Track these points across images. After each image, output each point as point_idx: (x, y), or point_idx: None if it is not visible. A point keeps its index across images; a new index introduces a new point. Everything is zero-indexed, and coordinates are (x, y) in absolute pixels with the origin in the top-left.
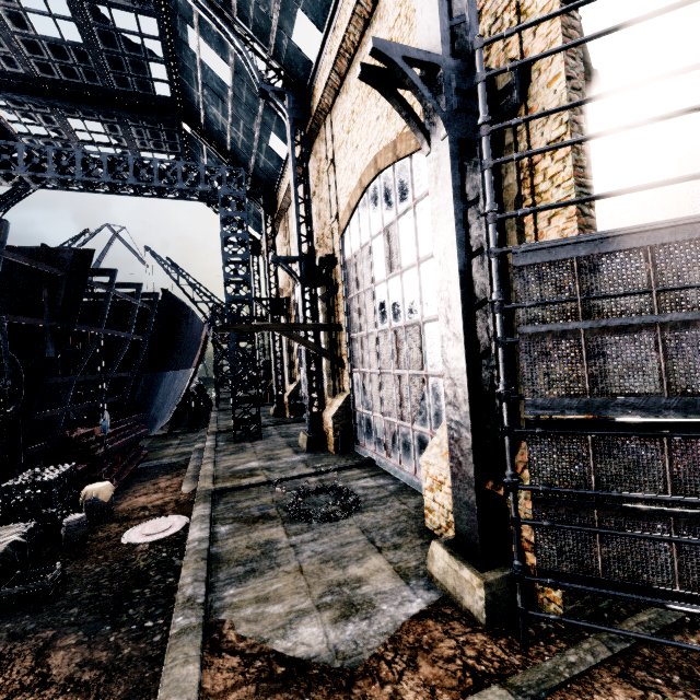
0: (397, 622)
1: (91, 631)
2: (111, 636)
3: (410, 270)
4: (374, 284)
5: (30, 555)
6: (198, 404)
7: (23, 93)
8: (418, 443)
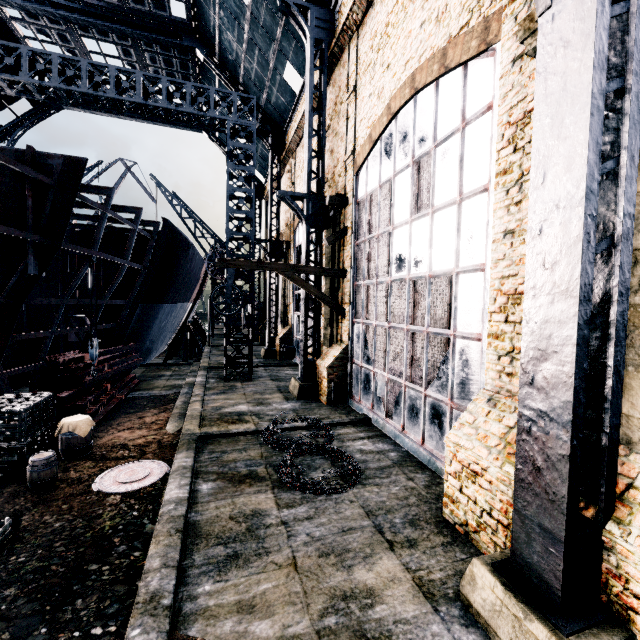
0: None
1: (20, 634)
2: None
3: (446, 209)
4: (392, 227)
5: None
6: (193, 337)
7: (38, 4)
8: (430, 411)
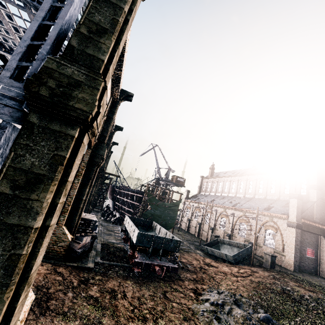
0: None
1: None
2: None
3: None
4: None
5: None
6: None
7: None
8: None
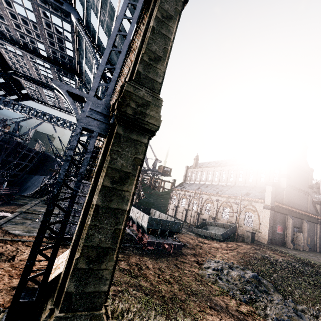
0: (34, 235)
1: None
2: None
3: None
4: None
5: None
6: (47, 189)
7: (31, 81)
8: None
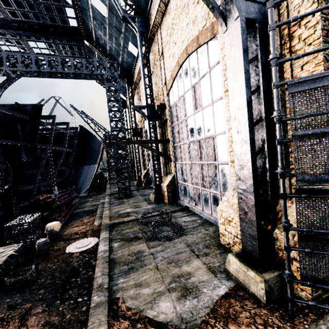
0: (213, 300)
1: (49, 304)
2: (60, 307)
3: (207, 108)
4: (187, 117)
5: (20, 260)
6: (100, 181)
7: (4, 29)
8: (213, 199)
